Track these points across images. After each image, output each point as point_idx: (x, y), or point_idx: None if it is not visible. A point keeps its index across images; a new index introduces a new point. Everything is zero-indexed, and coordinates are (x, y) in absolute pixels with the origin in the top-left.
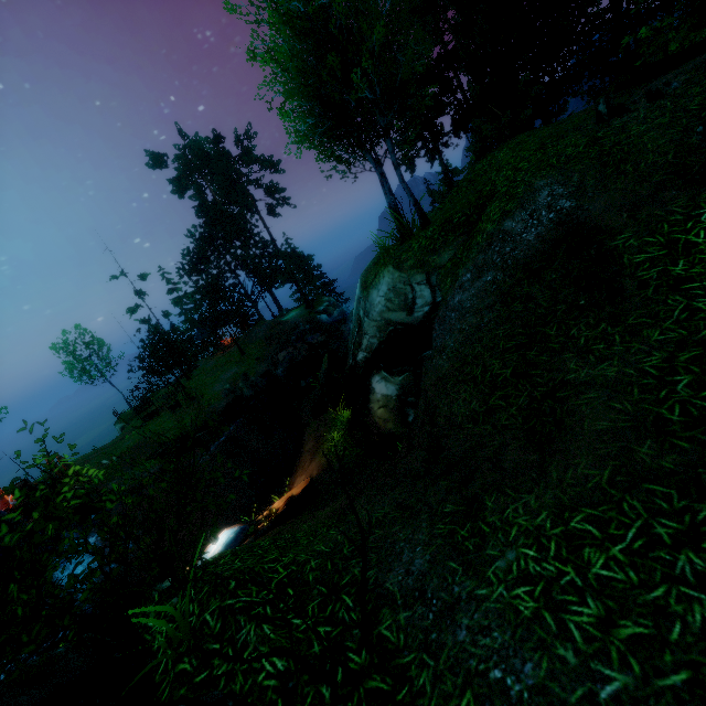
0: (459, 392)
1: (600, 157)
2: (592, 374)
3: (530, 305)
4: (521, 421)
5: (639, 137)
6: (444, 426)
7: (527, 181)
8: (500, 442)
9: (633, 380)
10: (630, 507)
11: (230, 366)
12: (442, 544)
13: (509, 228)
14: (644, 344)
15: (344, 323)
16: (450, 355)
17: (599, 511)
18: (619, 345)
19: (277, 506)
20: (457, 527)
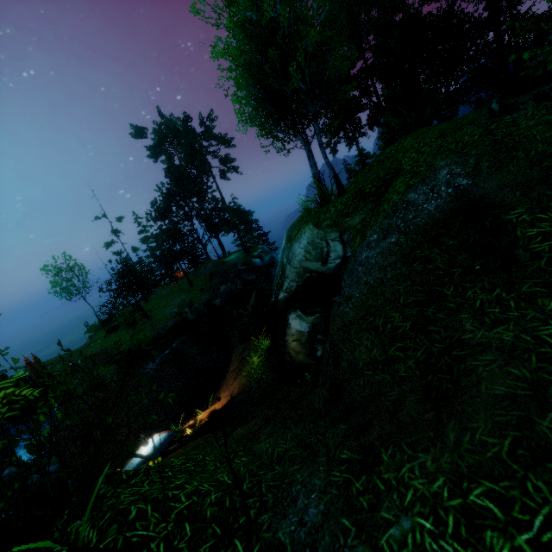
0: (361, 339)
1: (494, 144)
2: (488, 336)
3: (429, 266)
4: (418, 375)
5: (528, 130)
6: (346, 369)
7: (429, 161)
8: (397, 394)
9: (530, 346)
10: (535, 489)
11: (179, 294)
12: (337, 495)
13: (412, 199)
14: (540, 312)
15: (273, 267)
16: (355, 304)
17: (500, 486)
18: (514, 311)
19: (201, 417)
20: (352, 478)
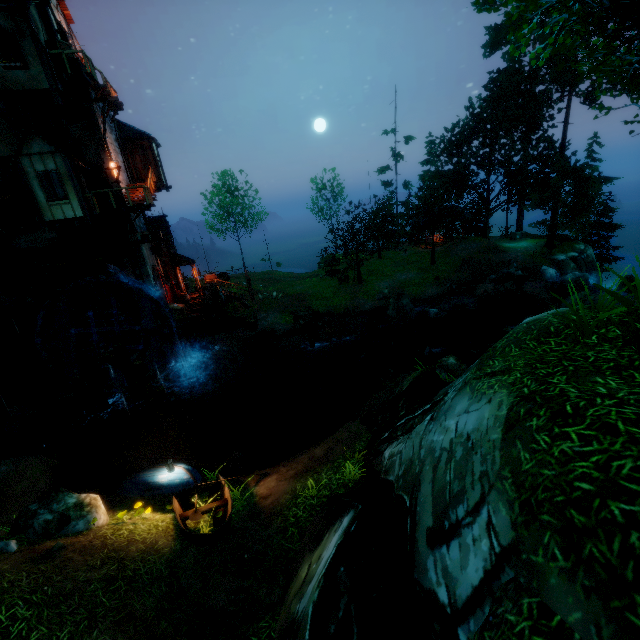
0: None
1: None
2: None
3: None
4: None
5: None
6: None
7: None
8: None
9: None
10: None
11: (412, 268)
12: None
13: None
14: None
15: (568, 295)
16: None
17: None
18: None
19: (225, 491)
20: None
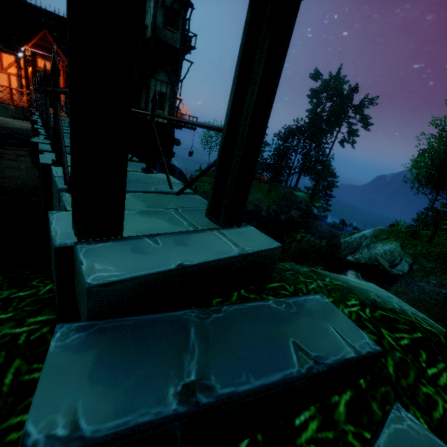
0: None
1: None
2: None
3: None
4: None
5: None
6: None
7: None
8: None
9: None
10: None
11: (259, 192)
12: None
13: None
14: None
15: (322, 222)
16: (408, 298)
17: None
18: None
19: None
20: None
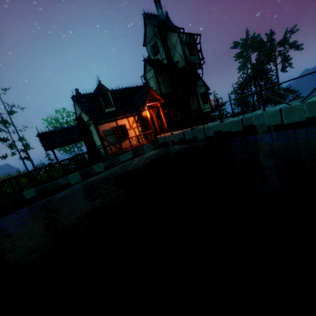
0: None
1: None
2: None
3: None
4: None
5: None
6: None
7: None
8: None
9: None
10: None
11: None
12: None
13: None
14: None
15: None
16: None
17: None
18: None
19: None
20: None
